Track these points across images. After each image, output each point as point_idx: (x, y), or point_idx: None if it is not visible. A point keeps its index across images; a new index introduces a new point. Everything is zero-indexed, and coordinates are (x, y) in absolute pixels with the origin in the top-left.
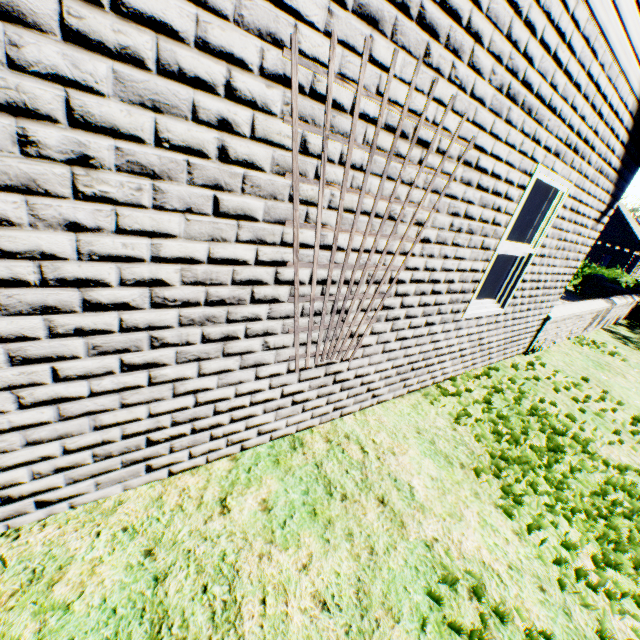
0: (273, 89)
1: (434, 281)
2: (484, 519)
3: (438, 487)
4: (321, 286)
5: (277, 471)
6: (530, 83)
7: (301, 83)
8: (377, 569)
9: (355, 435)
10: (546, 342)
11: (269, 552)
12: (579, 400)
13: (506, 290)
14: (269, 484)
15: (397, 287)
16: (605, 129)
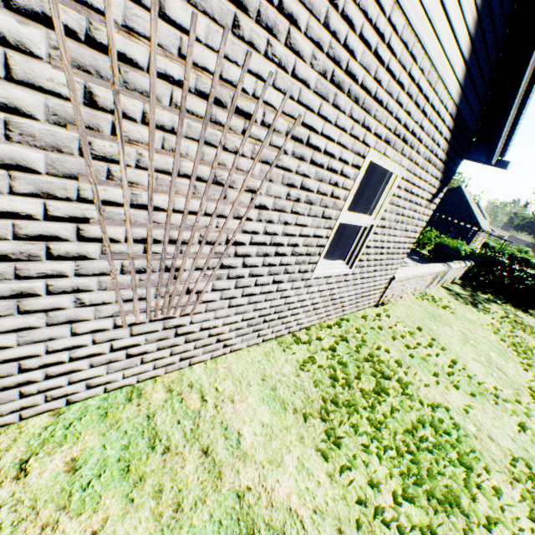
0: (30, 27)
1: (277, 244)
2: (302, 463)
3: (266, 433)
4: (143, 245)
5: (101, 425)
6: (354, 74)
7: (72, 27)
8: (177, 528)
9: (200, 383)
10: (394, 297)
11: (57, 520)
12: (410, 347)
13: (353, 254)
14: (87, 440)
15: (236, 248)
16: (430, 125)
